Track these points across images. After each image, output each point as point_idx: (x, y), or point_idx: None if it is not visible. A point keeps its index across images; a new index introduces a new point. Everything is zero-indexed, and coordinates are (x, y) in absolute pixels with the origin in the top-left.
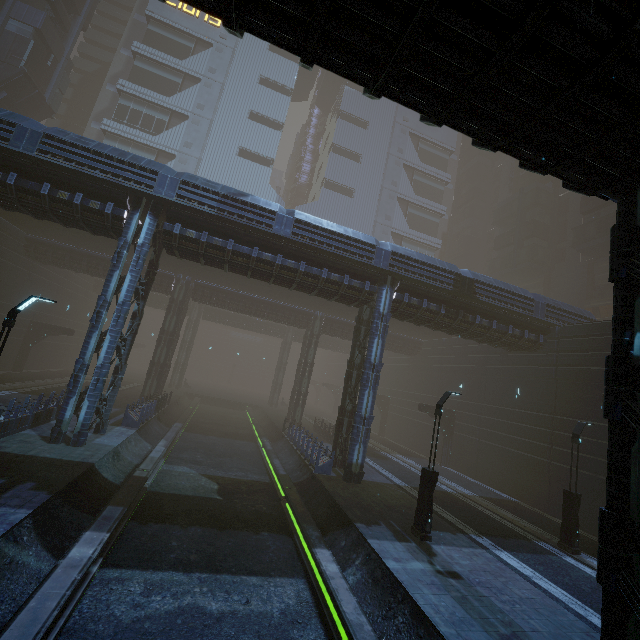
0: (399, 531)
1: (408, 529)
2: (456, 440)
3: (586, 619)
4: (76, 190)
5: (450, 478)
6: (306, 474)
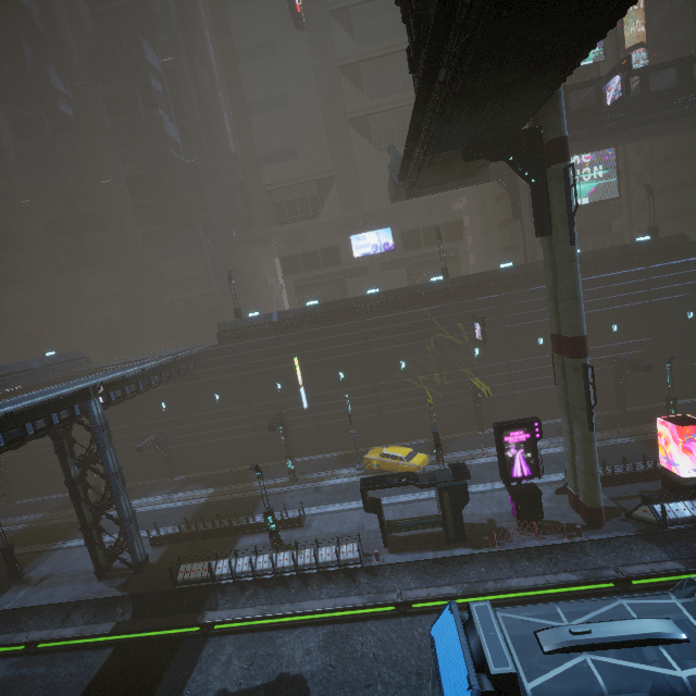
0: (2, 588)
1: (7, 581)
2: (14, 478)
3: (104, 542)
4: None
5: (23, 513)
6: None
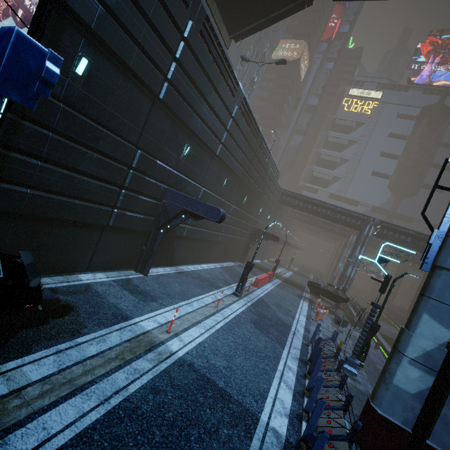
0: None
1: None
2: None
3: None
4: (338, 228)
5: None
6: (395, 317)
